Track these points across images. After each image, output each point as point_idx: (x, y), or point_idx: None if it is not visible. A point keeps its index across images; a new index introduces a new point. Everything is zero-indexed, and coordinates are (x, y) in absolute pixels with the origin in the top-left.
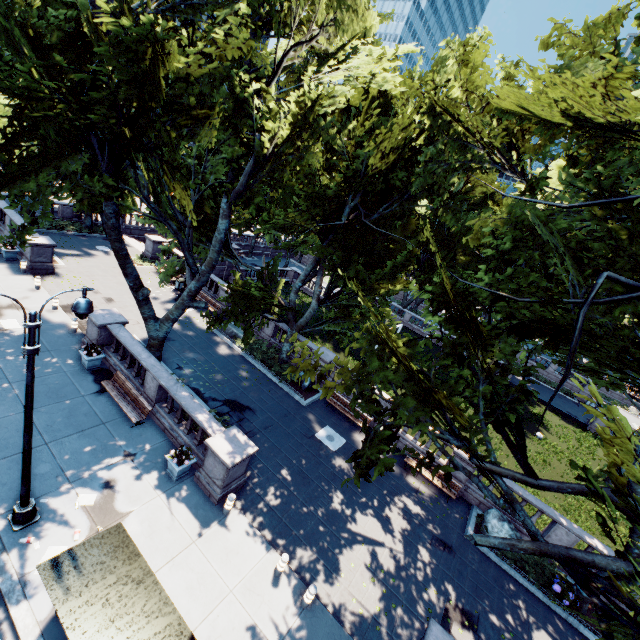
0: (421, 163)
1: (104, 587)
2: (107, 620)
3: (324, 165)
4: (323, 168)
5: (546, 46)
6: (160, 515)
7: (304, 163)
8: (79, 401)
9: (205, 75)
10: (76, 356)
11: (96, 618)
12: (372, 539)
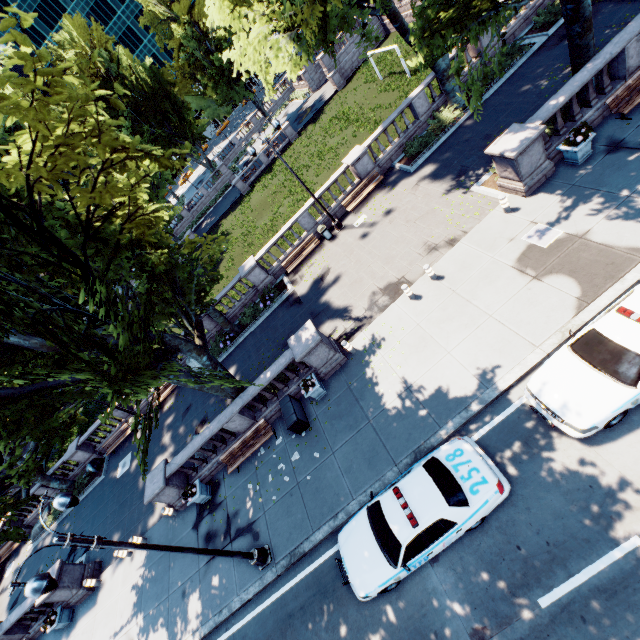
0: None
1: None
2: None
3: None
4: None
5: None
6: (77, 639)
7: None
8: None
9: None
10: None
11: None
12: None
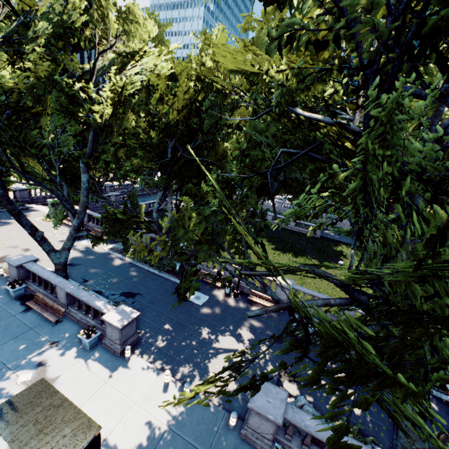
0: (203, 111)
1: (34, 415)
2: (37, 431)
3: (149, 125)
4: (149, 127)
5: (244, 29)
6: (80, 373)
7: (123, 126)
8: (11, 319)
9: (27, 86)
10: (5, 292)
11: (29, 432)
12: (230, 349)
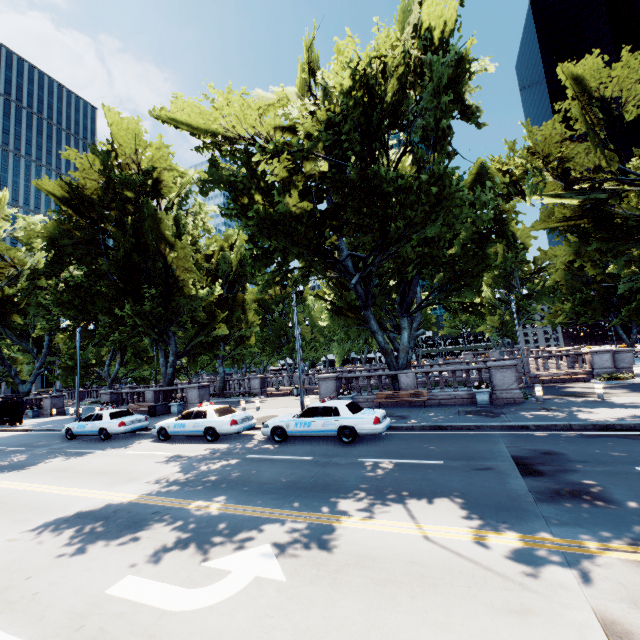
0: None
1: None
2: None
3: None
4: None
5: None
6: (24, 420)
7: None
8: None
9: (18, 292)
10: None
11: None
12: None
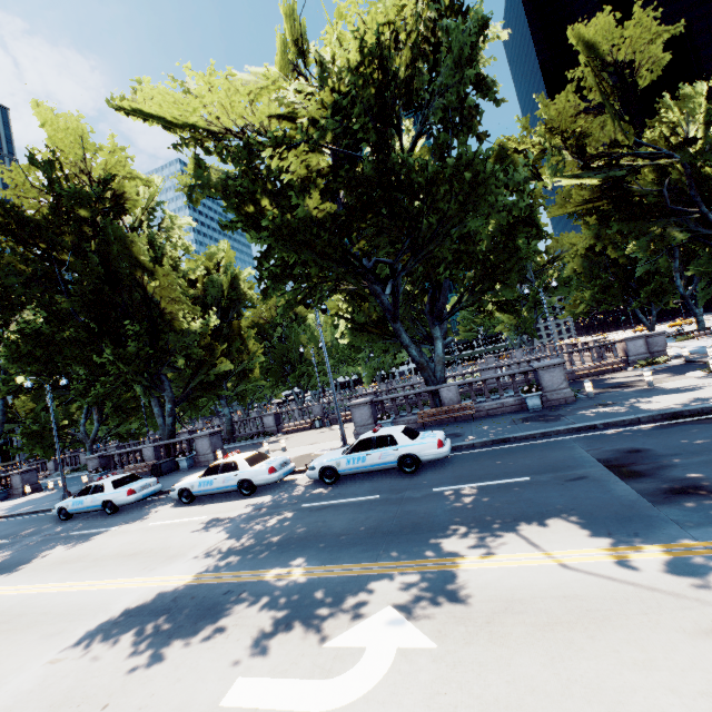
0: None
1: None
2: None
3: None
4: None
5: None
6: None
7: None
8: None
9: None
10: None
11: None
12: None
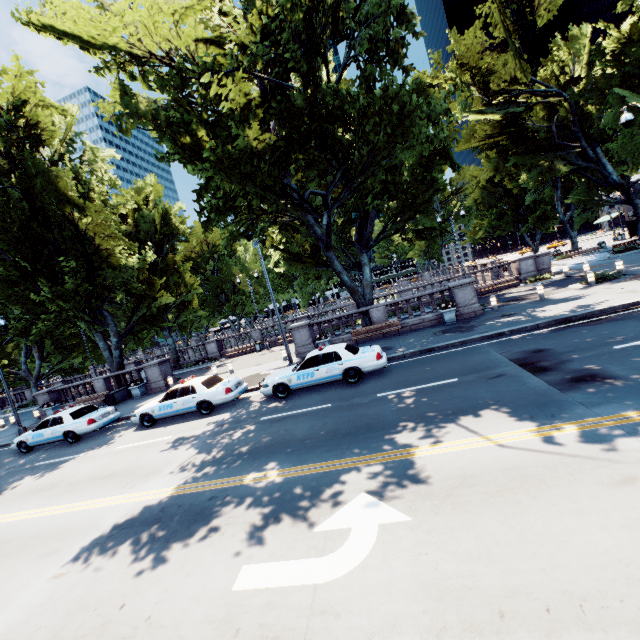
0: None
1: None
2: None
3: None
4: None
5: None
6: None
7: None
8: None
9: None
10: None
11: None
12: None
